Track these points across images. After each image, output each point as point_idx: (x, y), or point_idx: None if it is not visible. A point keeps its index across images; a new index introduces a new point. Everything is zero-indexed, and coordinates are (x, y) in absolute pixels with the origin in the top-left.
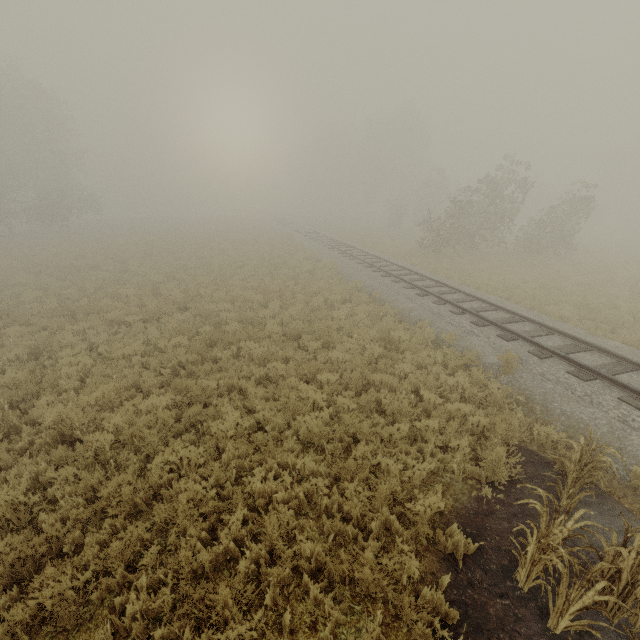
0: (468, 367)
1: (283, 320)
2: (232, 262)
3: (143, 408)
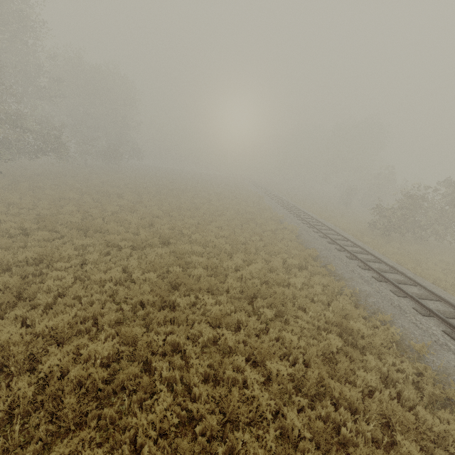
0: (449, 400)
1: (243, 276)
2: (214, 210)
3: (84, 353)
